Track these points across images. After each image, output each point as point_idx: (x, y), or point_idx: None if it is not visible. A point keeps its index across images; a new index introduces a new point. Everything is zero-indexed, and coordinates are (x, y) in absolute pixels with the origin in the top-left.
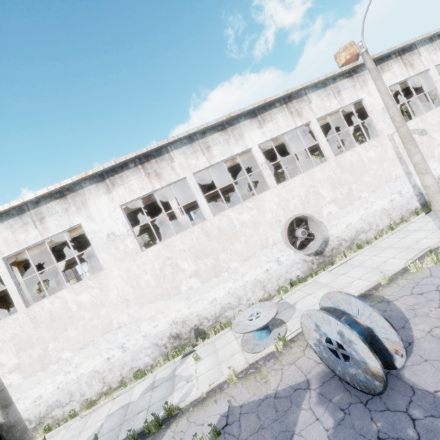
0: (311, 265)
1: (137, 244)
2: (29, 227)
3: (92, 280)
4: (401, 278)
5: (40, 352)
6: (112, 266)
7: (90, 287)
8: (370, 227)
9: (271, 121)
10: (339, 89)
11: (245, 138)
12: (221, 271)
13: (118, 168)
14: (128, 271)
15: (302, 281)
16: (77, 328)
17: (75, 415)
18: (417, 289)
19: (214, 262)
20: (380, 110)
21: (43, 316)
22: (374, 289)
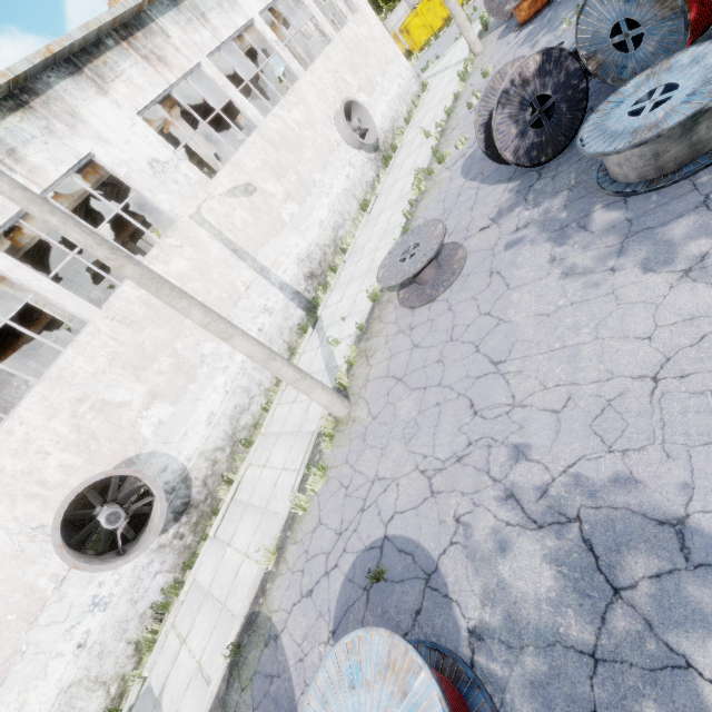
0: (181, 543)
1: None
2: None
3: None
4: (290, 541)
5: None
6: None
7: None
8: (250, 394)
9: None
10: (8, 144)
11: None
12: None
13: None
14: None
15: (177, 590)
16: None
17: None
18: (307, 575)
19: None
20: (147, 170)
21: None
22: (261, 593)
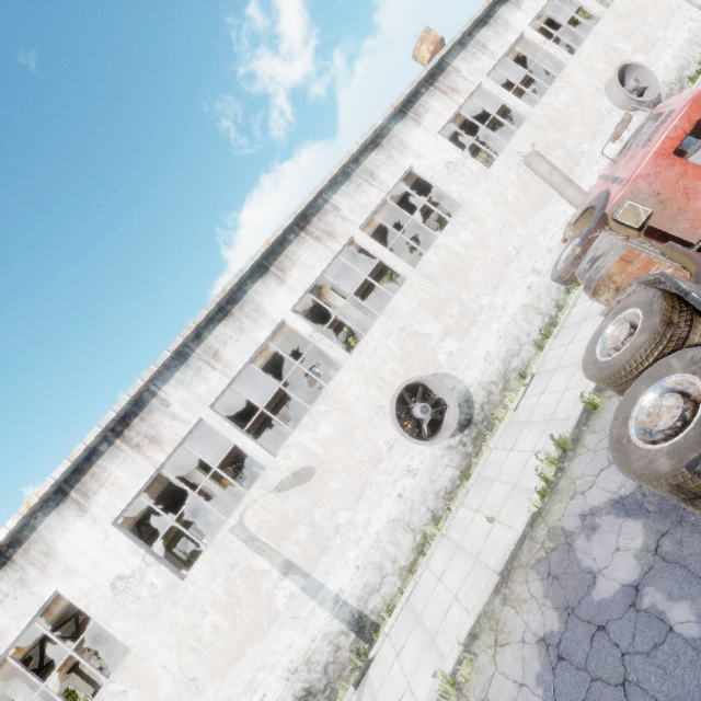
0: None
1: (479, 164)
2: (365, 188)
3: (460, 216)
4: None
5: (458, 308)
6: (470, 195)
7: (463, 224)
8: (687, 62)
9: None
10: None
11: (512, 24)
12: (577, 159)
13: (412, 98)
14: (489, 194)
15: None
16: (478, 270)
17: (542, 346)
18: None
19: (565, 153)
20: None
21: (437, 271)
22: None
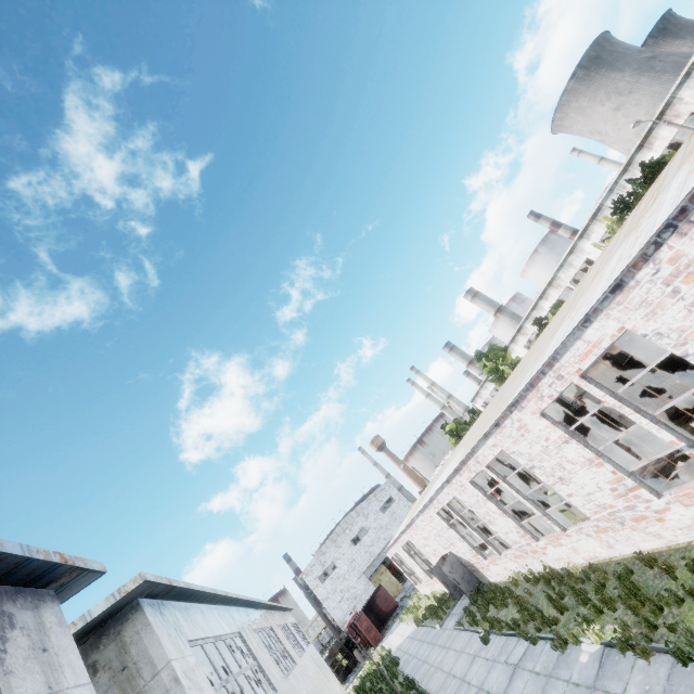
0: None
1: None
2: (569, 269)
3: None
4: None
5: None
6: None
7: None
8: None
9: (656, 140)
10: None
11: None
12: None
13: (585, 228)
14: None
15: None
16: None
17: None
18: None
19: None
20: None
21: None
22: None
